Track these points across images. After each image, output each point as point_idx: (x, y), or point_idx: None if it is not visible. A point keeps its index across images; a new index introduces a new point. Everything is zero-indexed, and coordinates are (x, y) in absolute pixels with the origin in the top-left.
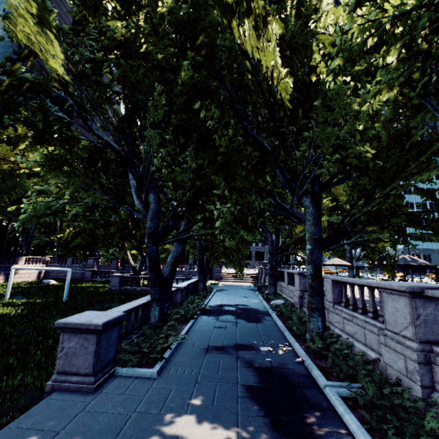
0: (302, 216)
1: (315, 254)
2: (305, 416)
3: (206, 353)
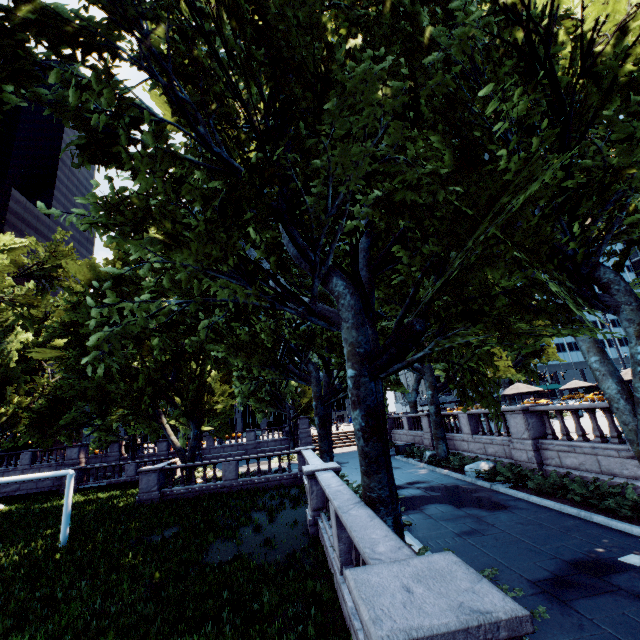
0: (608, 298)
1: None
2: None
3: (566, 604)
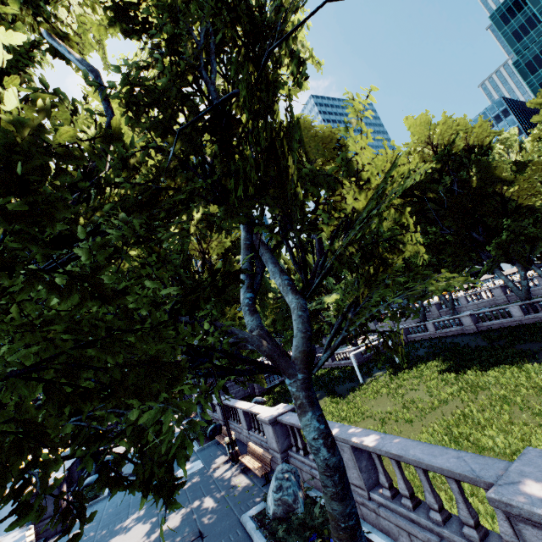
0: None
1: None
2: None
3: None
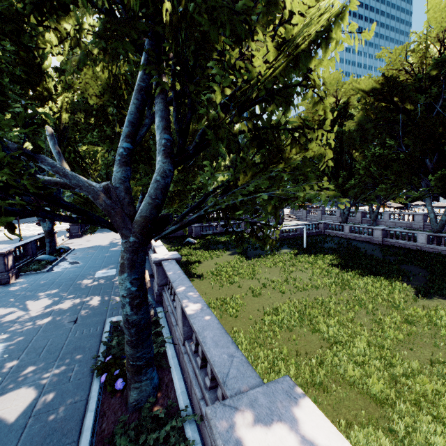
0: None
1: None
2: None
3: None
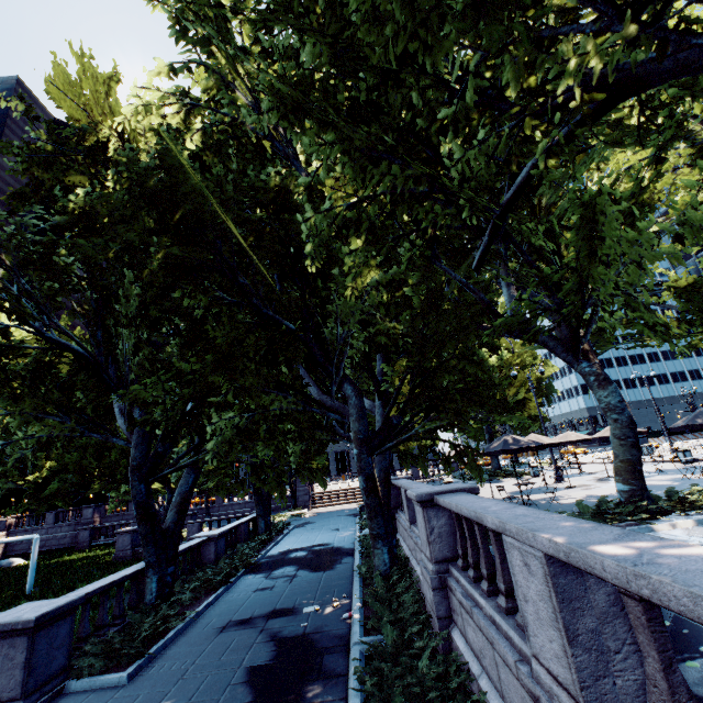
0: (345, 410)
1: (363, 460)
2: (303, 690)
3: (219, 633)
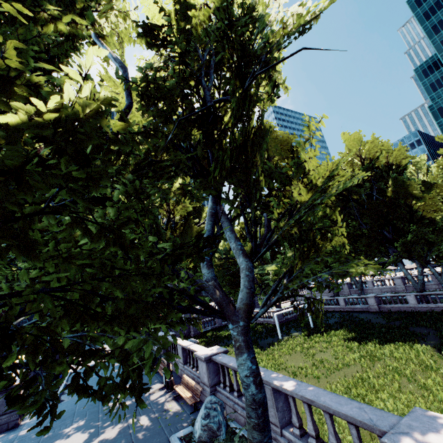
0: None
1: None
2: None
3: None
